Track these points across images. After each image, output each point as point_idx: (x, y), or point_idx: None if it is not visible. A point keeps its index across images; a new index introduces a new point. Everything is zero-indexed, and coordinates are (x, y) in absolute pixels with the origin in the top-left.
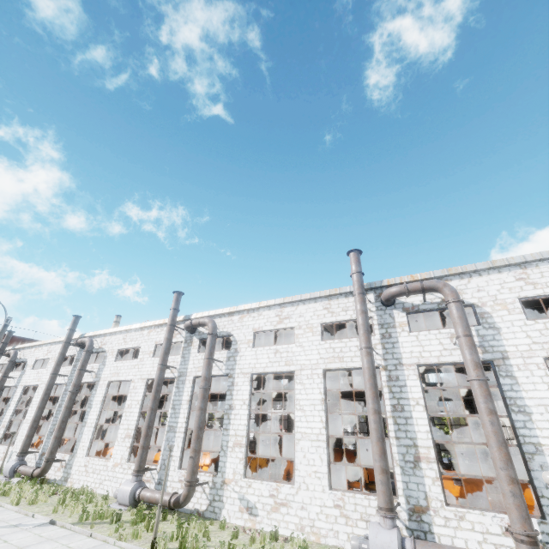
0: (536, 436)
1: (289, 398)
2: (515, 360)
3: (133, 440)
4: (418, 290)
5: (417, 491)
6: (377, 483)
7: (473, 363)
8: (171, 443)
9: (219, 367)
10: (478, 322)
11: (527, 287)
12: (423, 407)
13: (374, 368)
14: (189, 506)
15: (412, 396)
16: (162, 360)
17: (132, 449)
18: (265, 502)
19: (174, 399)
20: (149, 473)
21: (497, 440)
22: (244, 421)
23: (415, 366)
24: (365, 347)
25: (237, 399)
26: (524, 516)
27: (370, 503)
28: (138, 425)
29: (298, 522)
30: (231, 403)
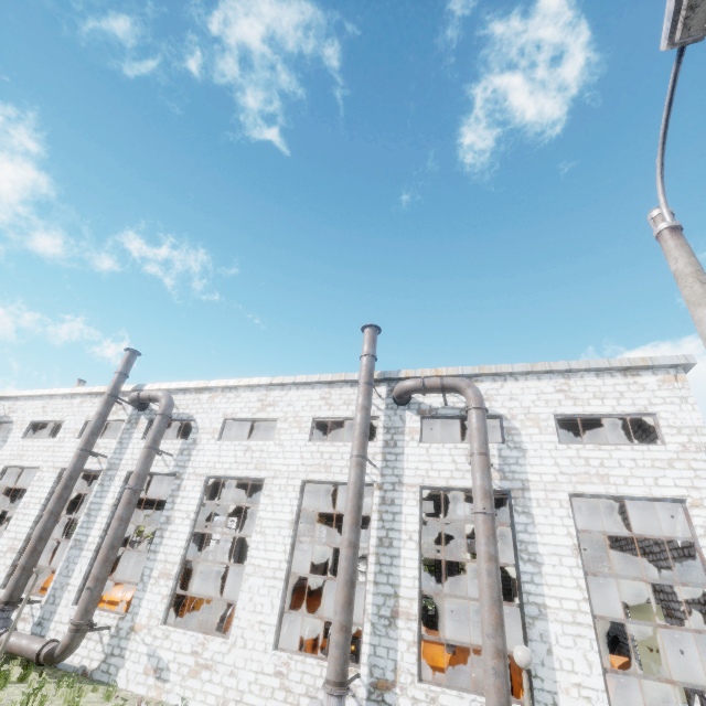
0: (543, 594)
1: None
2: (537, 493)
3: (18, 556)
4: (436, 388)
5: (385, 660)
6: (331, 645)
7: (482, 490)
8: (72, 566)
9: (166, 462)
10: (503, 439)
11: (566, 402)
12: (416, 544)
13: (362, 484)
14: (73, 661)
15: (405, 528)
16: (85, 443)
17: (14, 569)
18: (183, 661)
19: (93, 501)
20: (29, 607)
21: (490, 596)
22: (181, 542)
23: (418, 488)
24: (357, 455)
25: (179, 509)
26: (503, 704)
27: (322, 673)
28: (32, 534)
29: (221, 695)
30: (170, 515)
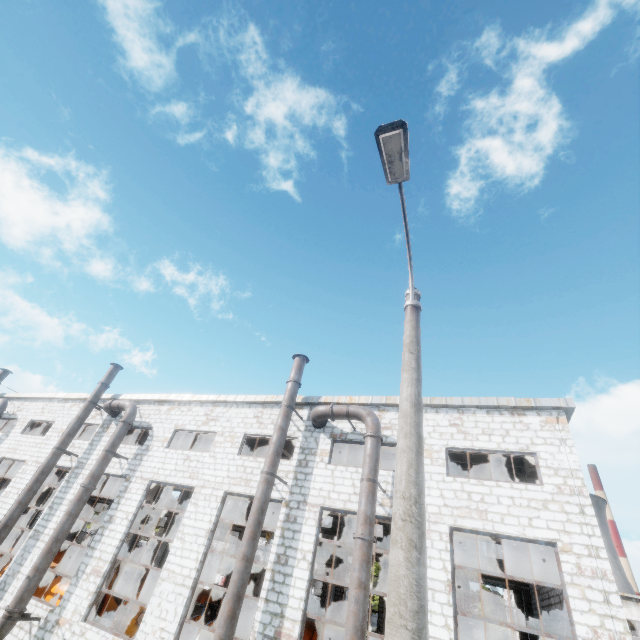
0: None
1: (241, 528)
2: None
3: None
4: (342, 414)
5: None
6: None
7: (363, 515)
8: (27, 555)
9: (121, 465)
10: None
11: (457, 436)
12: (308, 564)
13: (266, 500)
14: None
15: (301, 547)
16: (61, 442)
17: None
18: None
19: (57, 495)
20: None
21: (353, 625)
22: (116, 541)
23: (318, 508)
24: (266, 472)
25: (121, 510)
26: None
27: None
28: None
29: None
30: (113, 514)
